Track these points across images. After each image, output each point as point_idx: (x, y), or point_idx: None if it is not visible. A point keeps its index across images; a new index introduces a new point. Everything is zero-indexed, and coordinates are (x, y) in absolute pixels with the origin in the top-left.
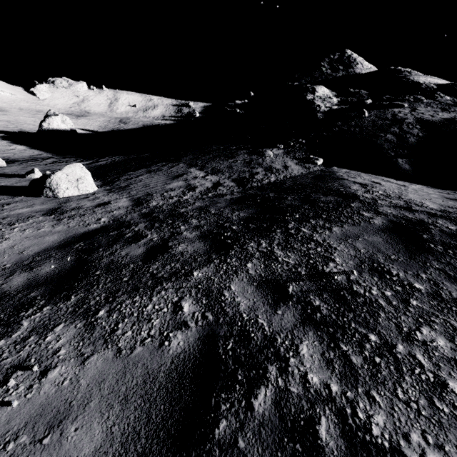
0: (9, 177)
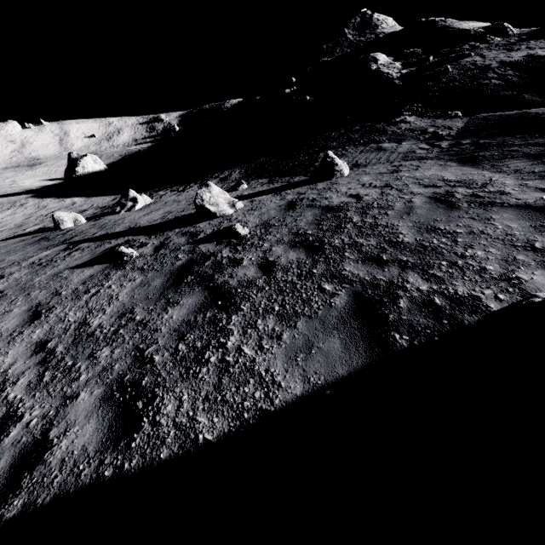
0: None
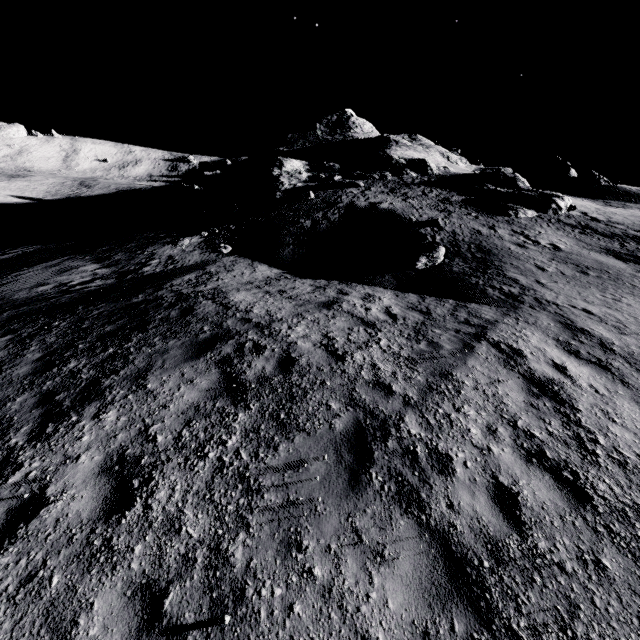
0: None
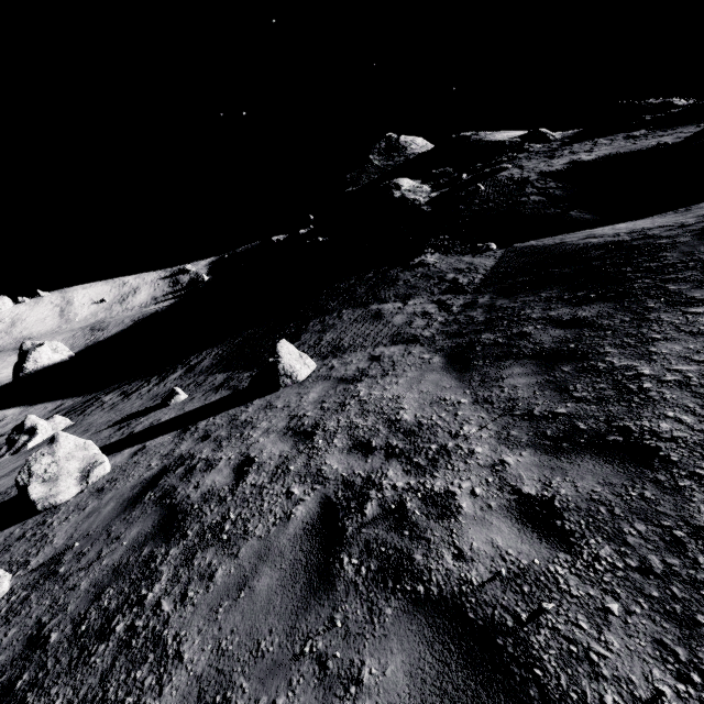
0: (142, 416)
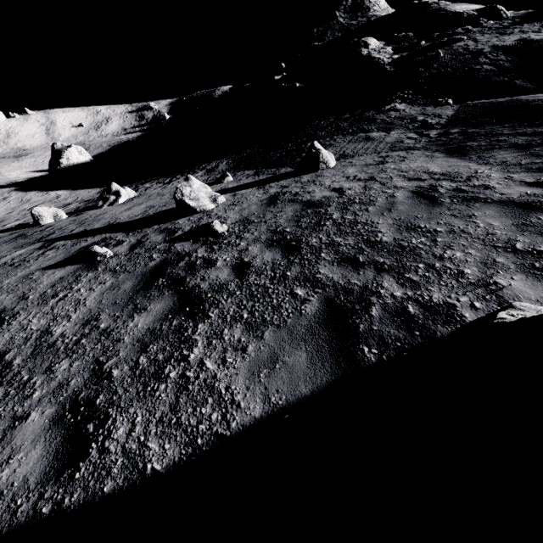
0: None
